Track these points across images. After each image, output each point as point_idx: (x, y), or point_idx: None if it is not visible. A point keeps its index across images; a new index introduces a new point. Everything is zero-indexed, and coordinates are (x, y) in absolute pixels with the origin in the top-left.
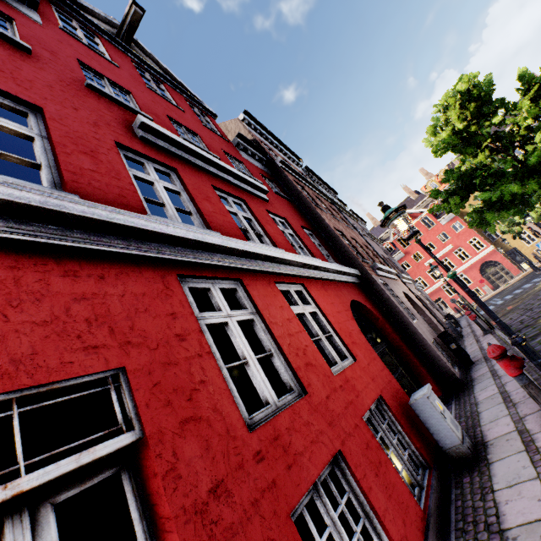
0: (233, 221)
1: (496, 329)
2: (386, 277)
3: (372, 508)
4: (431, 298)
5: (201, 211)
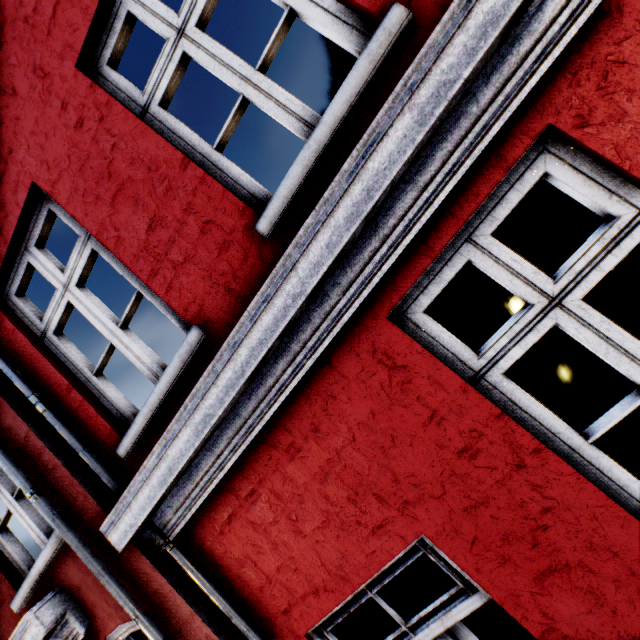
0: None
1: None
2: None
3: None
4: None
5: None
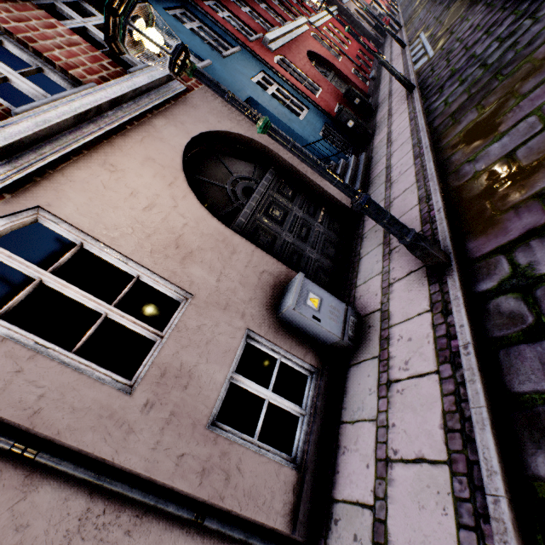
0: (308, 6)
1: (400, 12)
2: (346, 3)
3: (363, 62)
4: (367, 2)
5: (305, 8)
